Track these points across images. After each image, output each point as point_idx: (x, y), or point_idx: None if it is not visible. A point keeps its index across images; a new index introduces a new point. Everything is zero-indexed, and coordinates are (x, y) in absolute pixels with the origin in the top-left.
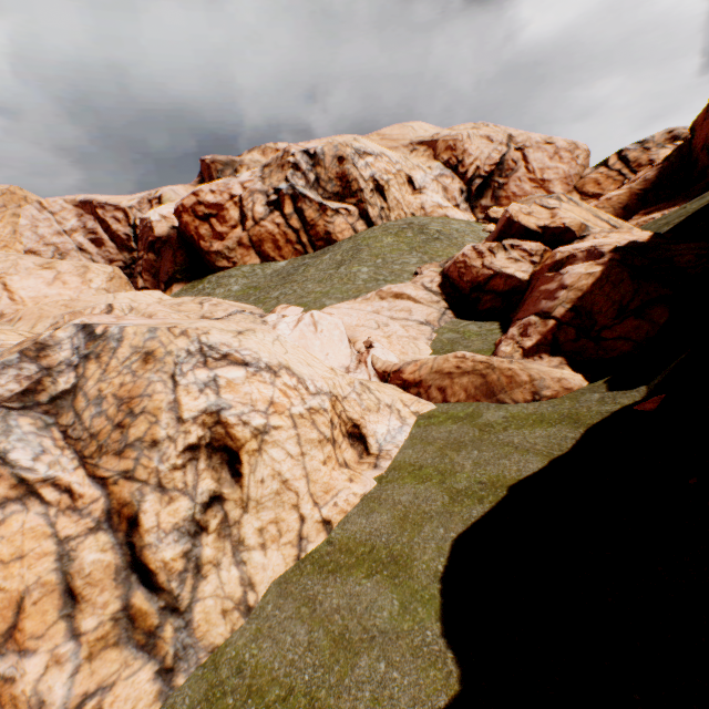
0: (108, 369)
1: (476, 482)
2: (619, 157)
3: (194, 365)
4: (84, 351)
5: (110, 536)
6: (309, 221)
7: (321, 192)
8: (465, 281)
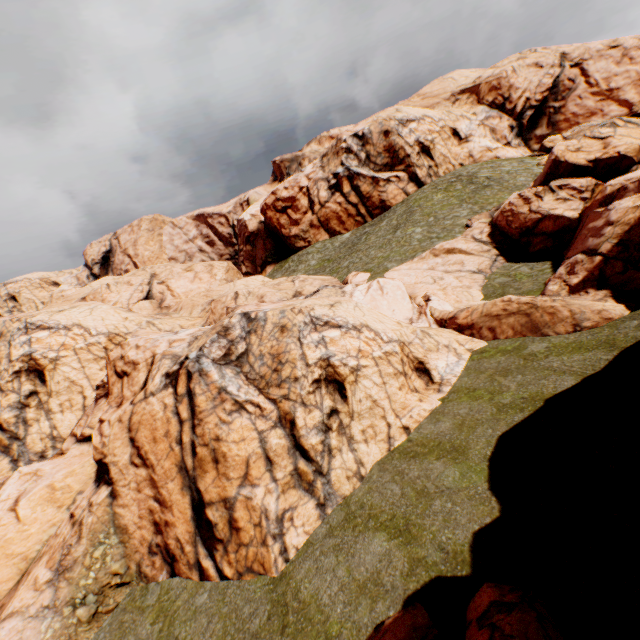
0: (262, 338)
1: (519, 398)
2: None
3: (309, 331)
4: (247, 329)
5: (282, 430)
6: (365, 194)
7: (372, 166)
8: (513, 228)
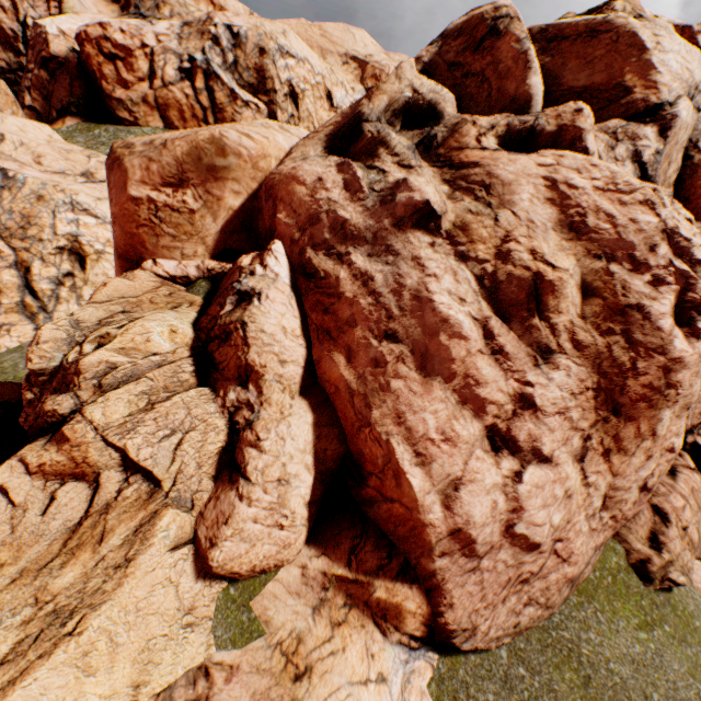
0: (16, 198)
1: None
2: None
3: (67, 210)
4: (2, 184)
5: (17, 272)
6: (219, 103)
7: (238, 77)
8: None
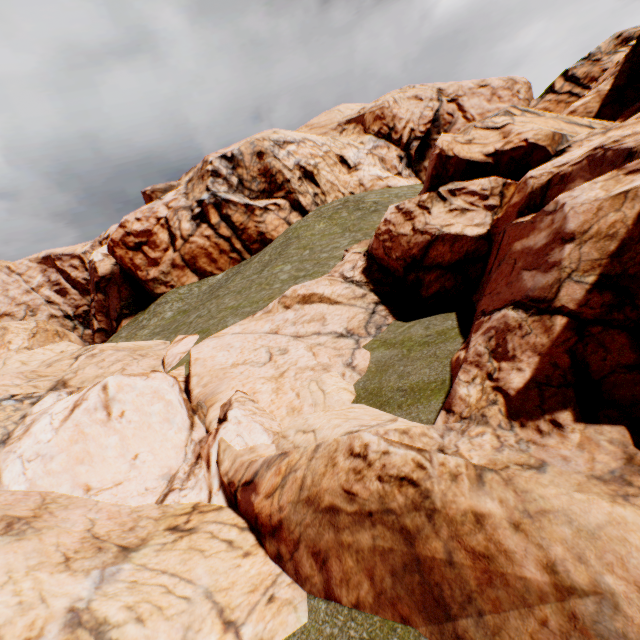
0: None
1: None
2: (566, 78)
3: None
4: None
5: None
6: (238, 225)
7: (248, 193)
8: (395, 259)
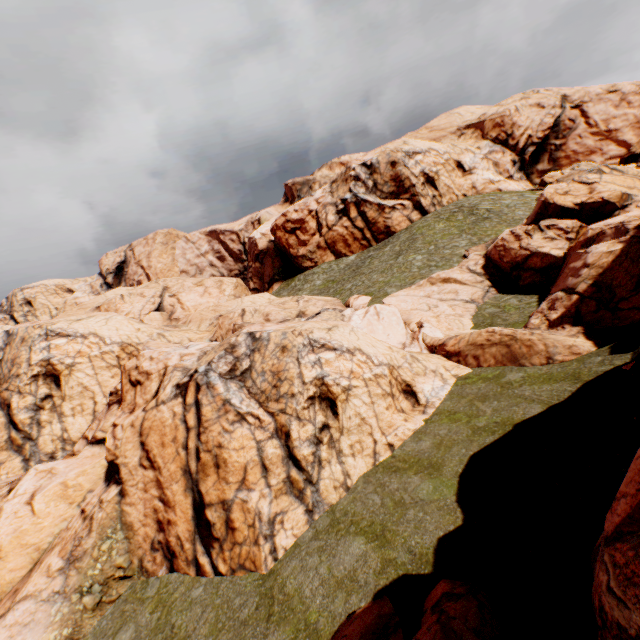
0: (264, 356)
1: (492, 422)
2: None
3: (307, 352)
4: (252, 347)
5: (278, 441)
6: (370, 220)
7: (379, 194)
8: (505, 262)
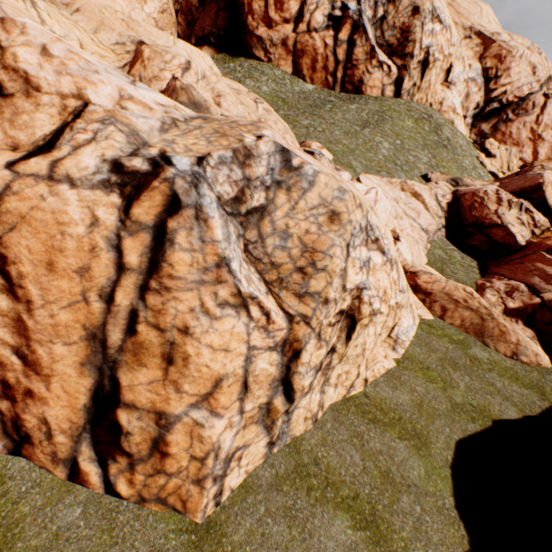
0: (295, 207)
1: (468, 403)
2: None
3: (361, 241)
4: (277, 176)
5: (278, 357)
6: (354, 59)
7: (378, 34)
8: (472, 215)
